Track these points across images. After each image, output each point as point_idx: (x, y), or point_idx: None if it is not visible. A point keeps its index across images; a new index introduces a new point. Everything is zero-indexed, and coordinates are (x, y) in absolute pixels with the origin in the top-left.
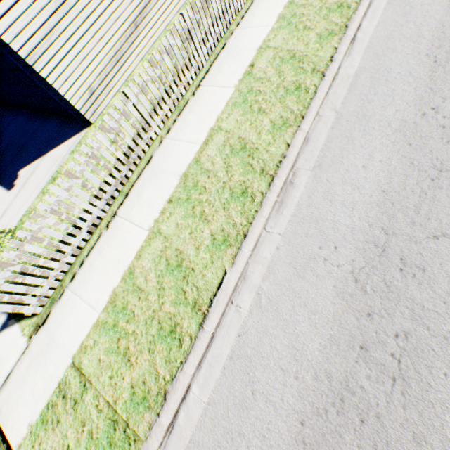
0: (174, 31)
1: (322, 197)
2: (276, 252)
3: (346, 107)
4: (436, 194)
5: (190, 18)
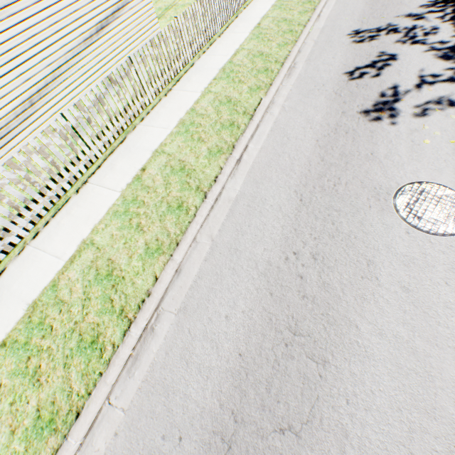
0: (49, 131)
1: (180, 355)
2: (113, 441)
3: (222, 236)
4: (289, 365)
5: (76, 117)
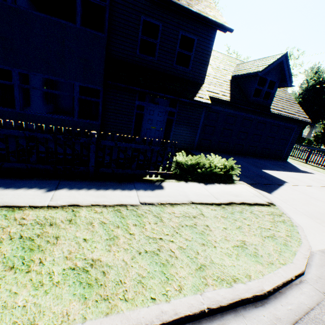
0: None
1: None
2: None
3: None
4: None
5: None
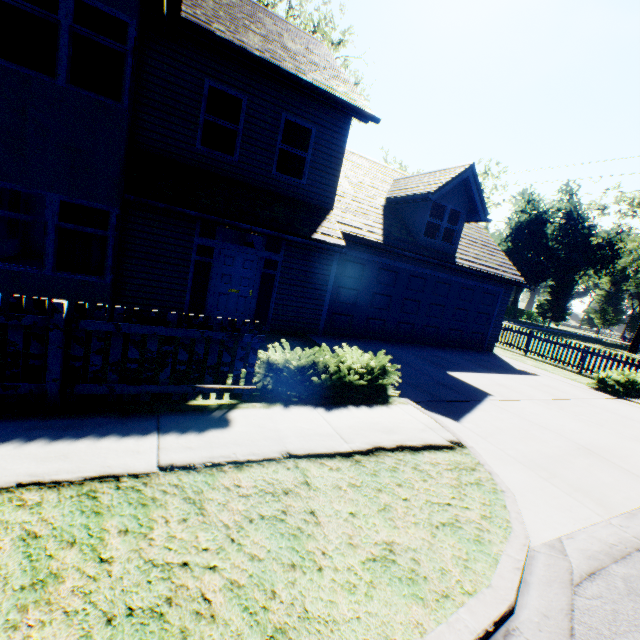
0: None
1: None
2: None
3: None
4: None
5: None
